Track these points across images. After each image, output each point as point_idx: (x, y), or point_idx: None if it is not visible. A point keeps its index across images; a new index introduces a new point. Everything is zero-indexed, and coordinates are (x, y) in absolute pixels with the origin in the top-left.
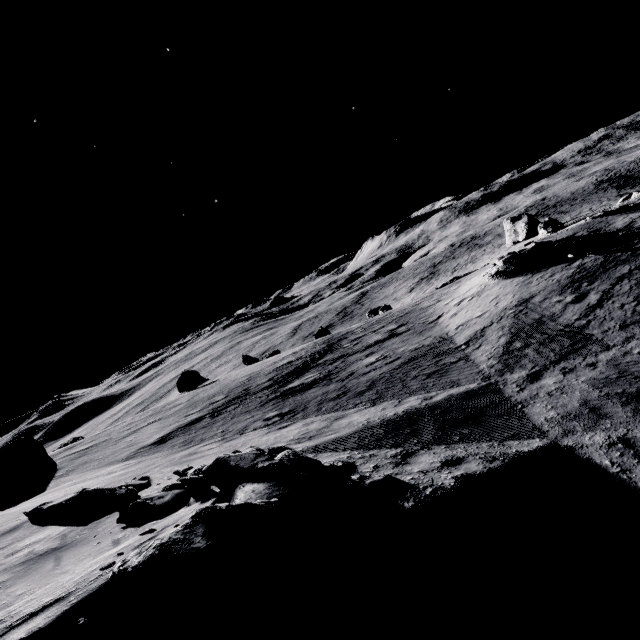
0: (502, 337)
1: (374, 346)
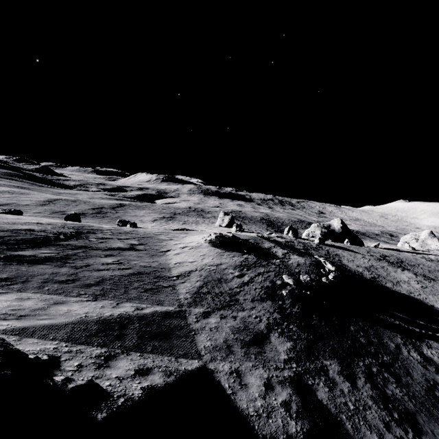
0: (199, 281)
1: (115, 250)
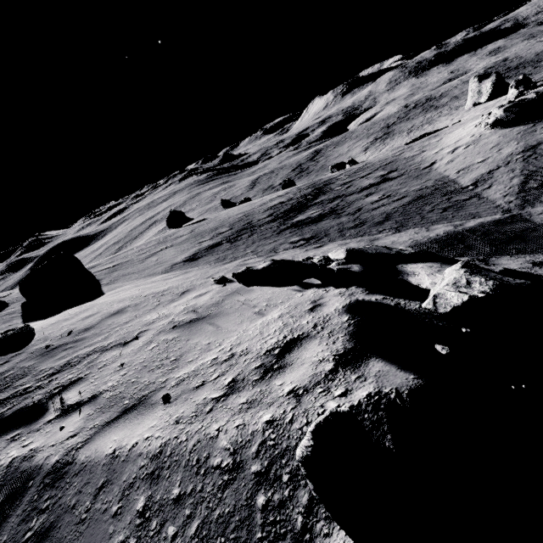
0: (515, 178)
1: (370, 188)
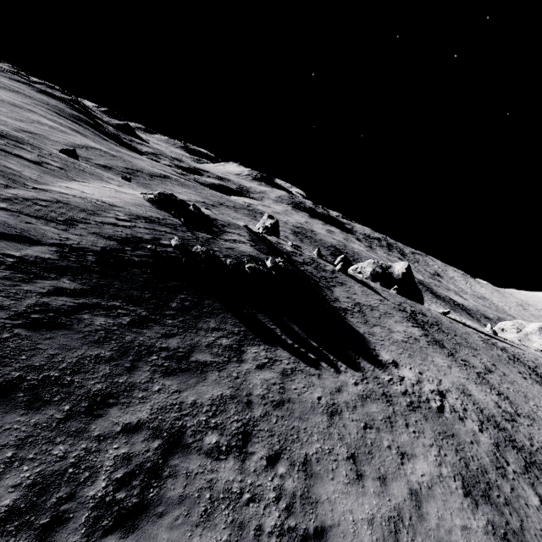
0: (51, 198)
1: (6, 153)
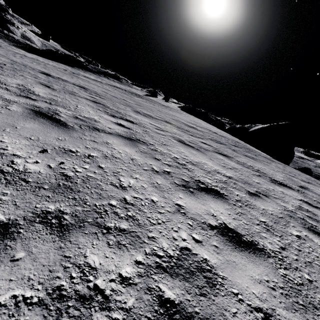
0: None
1: None
